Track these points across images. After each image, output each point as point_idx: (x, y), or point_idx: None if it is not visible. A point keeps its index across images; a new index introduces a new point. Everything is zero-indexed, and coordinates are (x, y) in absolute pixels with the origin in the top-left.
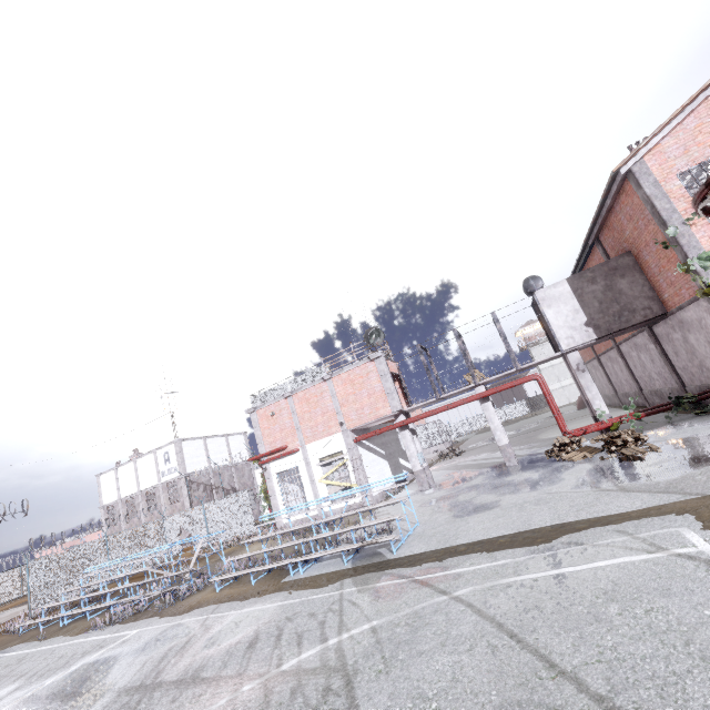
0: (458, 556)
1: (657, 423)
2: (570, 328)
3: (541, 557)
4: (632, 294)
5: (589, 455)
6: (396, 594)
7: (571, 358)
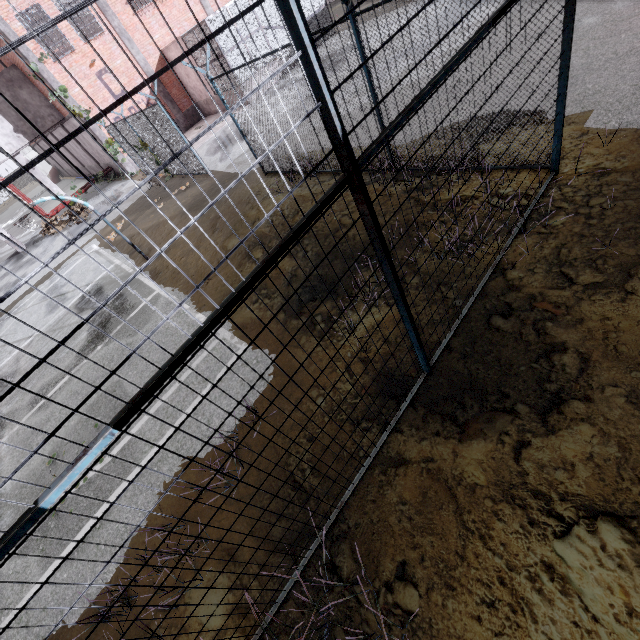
0: (20, 301)
1: (95, 192)
2: (5, 136)
3: (54, 278)
4: (36, 104)
5: (65, 226)
6: (1, 327)
7: (20, 160)
